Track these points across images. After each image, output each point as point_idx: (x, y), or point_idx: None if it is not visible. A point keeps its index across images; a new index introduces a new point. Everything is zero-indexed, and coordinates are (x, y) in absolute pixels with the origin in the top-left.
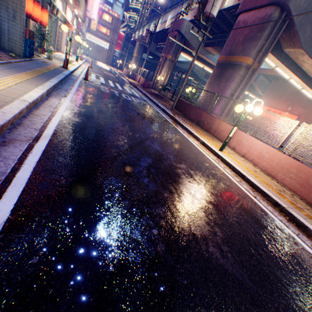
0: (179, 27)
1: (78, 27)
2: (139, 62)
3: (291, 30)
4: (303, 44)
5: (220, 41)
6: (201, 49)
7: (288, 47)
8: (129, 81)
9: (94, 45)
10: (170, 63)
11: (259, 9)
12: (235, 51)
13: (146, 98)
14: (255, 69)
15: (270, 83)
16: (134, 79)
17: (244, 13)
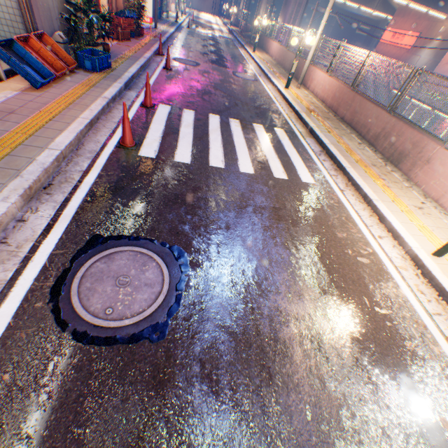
0: None
1: None
2: (249, 2)
3: None
4: None
5: None
6: None
7: None
8: (229, 29)
9: None
10: None
11: None
12: None
13: (233, 39)
14: None
15: None
16: (238, 27)
17: None
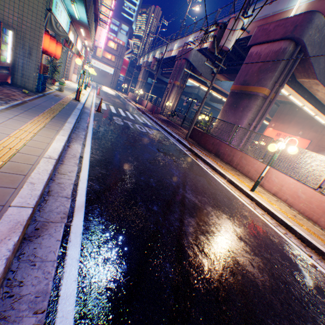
0: (187, 55)
1: (85, 55)
2: (144, 86)
3: (306, 62)
4: (318, 75)
5: (228, 69)
6: (208, 76)
7: (302, 77)
8: (137, 106)
9: (99, 70)
10: (179, 89)
11: (272, 43)
12: (249, 81)
13: (158, 126)
14: (272, 99)
15: (277, 106)
16: (140, 104)
17: (256, 46)
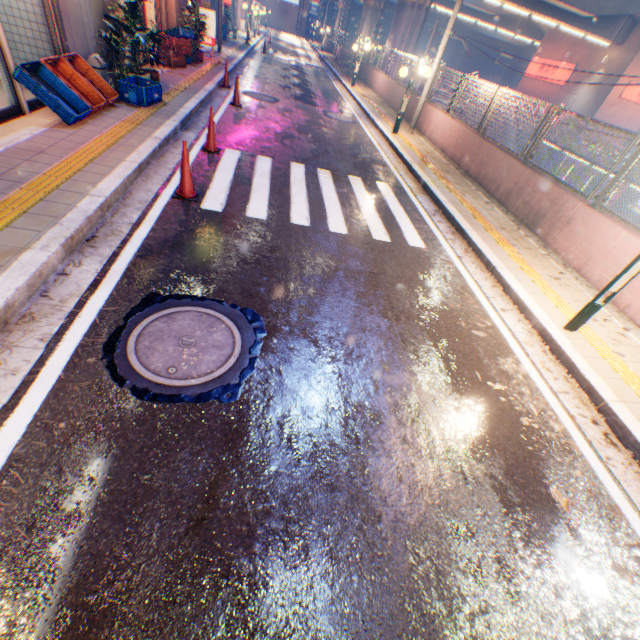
0: None
1: None
2: (347, 19)
3: None
4: None
5: None
6: None
7: None
8: (320, 55)
9: (276, 3)
10: (374, 14)
11: None
12: None
13: (326, 69)
14: (422, 7)
15: None
16: (332, 53)
17: None
